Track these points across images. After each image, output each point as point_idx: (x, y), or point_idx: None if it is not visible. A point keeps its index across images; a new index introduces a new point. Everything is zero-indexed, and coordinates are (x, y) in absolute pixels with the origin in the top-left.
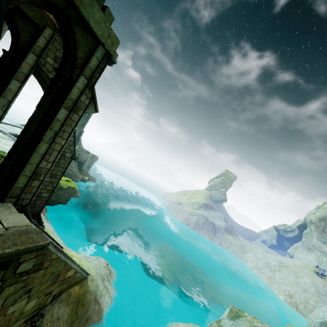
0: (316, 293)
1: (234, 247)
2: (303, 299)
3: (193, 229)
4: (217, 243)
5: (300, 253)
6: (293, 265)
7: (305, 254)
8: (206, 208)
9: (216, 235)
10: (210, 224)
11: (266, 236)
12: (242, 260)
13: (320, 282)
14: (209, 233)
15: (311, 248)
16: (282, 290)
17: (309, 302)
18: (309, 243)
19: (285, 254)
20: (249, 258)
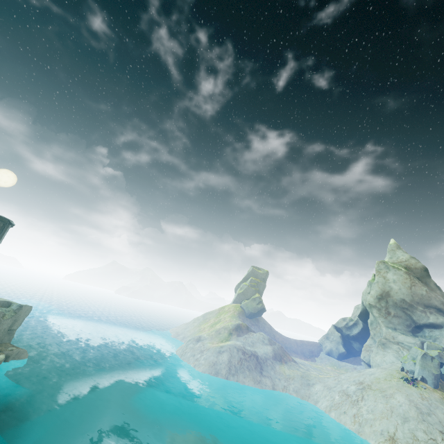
0: (418, 415)
1: (294, 383)
2: (409, 435)
3: (227, 378)
4: (269, 387)
5: (375, 355)
6: (375, 381)
7: (382, 354)
8: (239, 332)
9: (264, 372)
10: (250, 358)
11: (330, 344)
12: (311, 401)
13: (416, 394)
14: (252, 375)
15: (385, 343)
16: (379, 433)
17: (418, 436)
18: (380, 335)
19: (360, 361)
20: (319, 394)
